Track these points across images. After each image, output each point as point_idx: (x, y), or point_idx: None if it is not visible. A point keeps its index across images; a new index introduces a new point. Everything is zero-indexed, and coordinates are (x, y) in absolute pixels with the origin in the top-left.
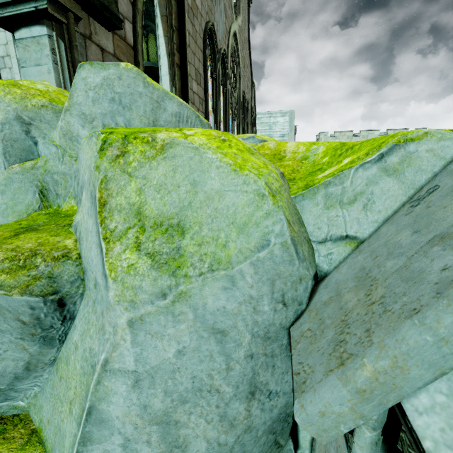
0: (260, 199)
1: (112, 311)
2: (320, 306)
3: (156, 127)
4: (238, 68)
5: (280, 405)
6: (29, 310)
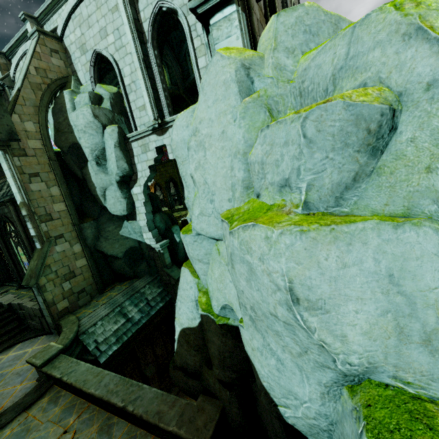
0: None
1: None
2: None
3: None
4: None
5: None
6: (379, 117)
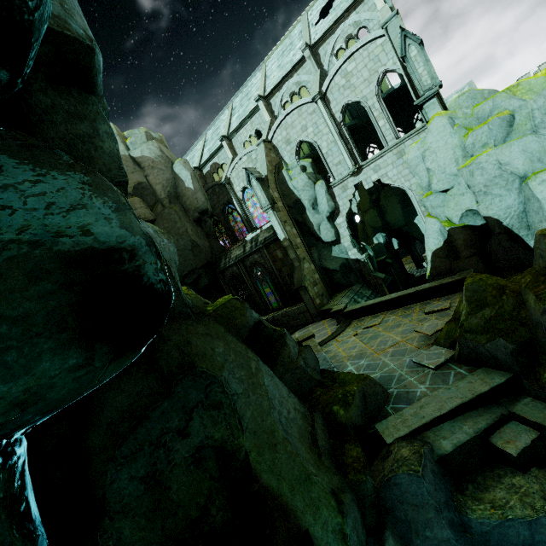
0: (545, 78)
1: (529, 103)
2: None
3: (485, 99)
4: None
5: None
6: (508, 118)
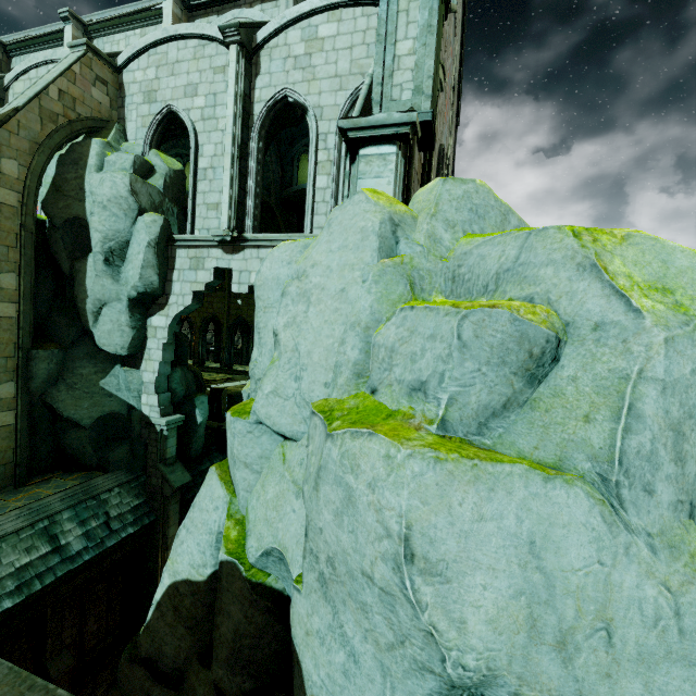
0: None
1: (645, 334)
2: None
3: None
4: None
5: None
6: (544, 343)
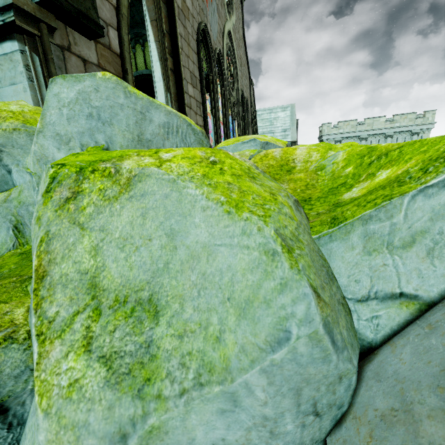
0: (270, 259)
1: None
2: (375, 419)
3: (141, 141)
4: (235, 67)
5: None
6: None
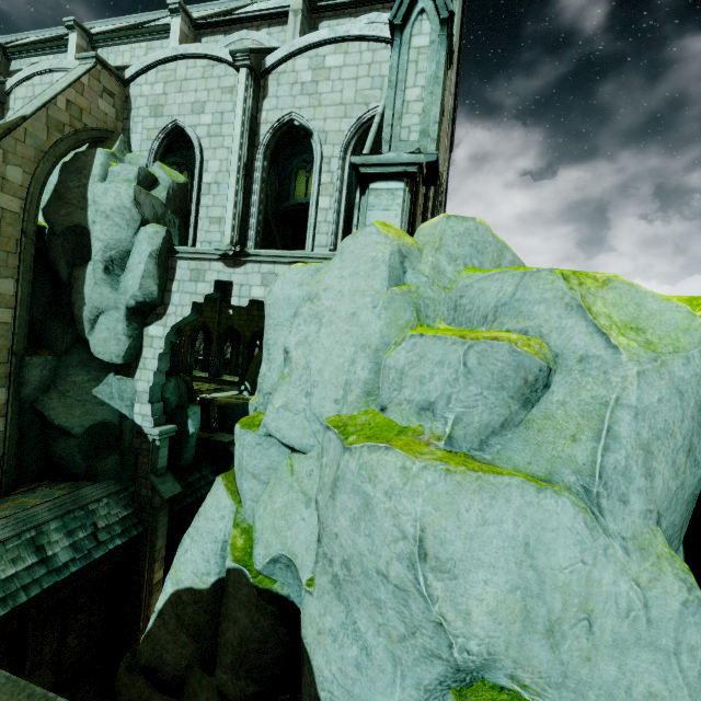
0: (693, 316)
1: (621, 368)
2: None
3: None
4: None
5: (698, 476)
6: (537, 372)
